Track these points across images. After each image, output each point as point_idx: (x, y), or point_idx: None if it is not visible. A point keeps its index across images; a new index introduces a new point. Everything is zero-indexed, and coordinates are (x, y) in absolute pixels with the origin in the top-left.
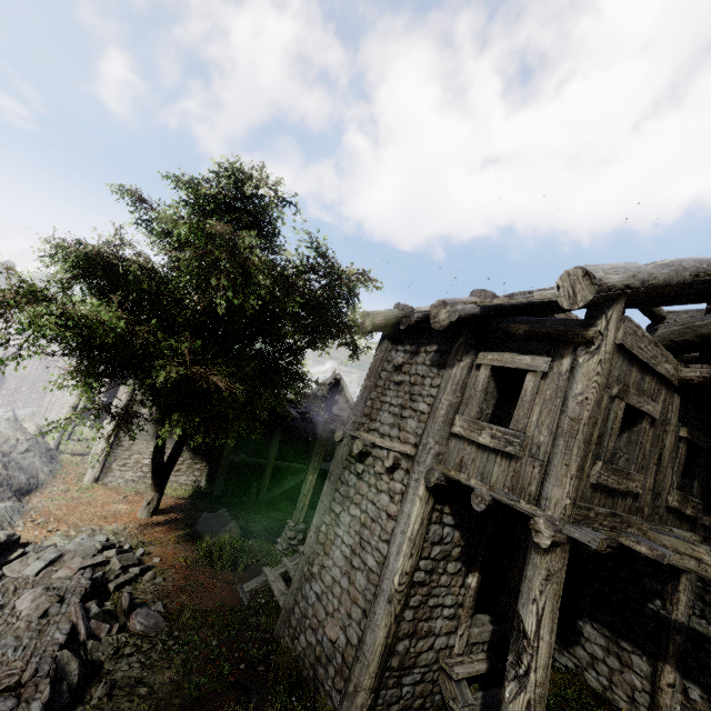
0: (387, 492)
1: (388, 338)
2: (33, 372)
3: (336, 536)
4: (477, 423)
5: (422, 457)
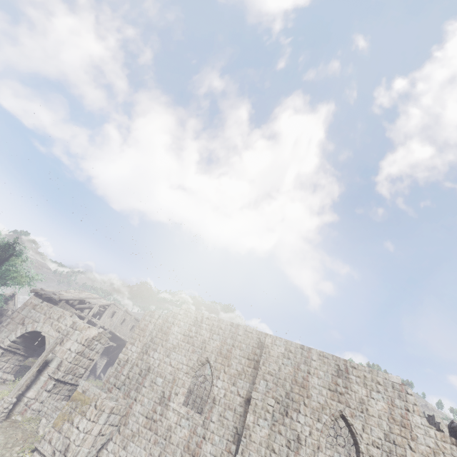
0: None
1: (36, 294)
2: None
3: None
4: None
5: None
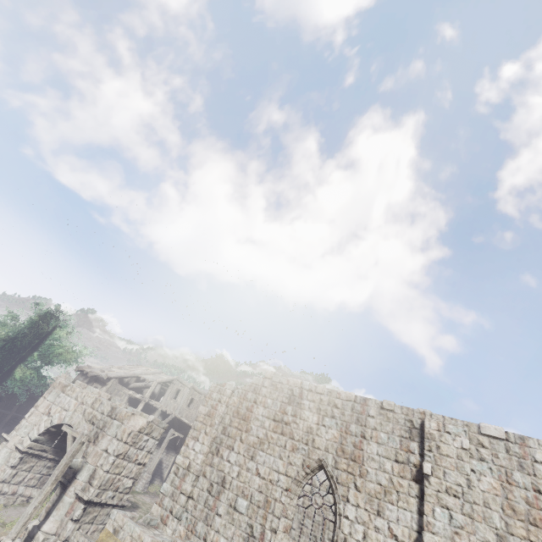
0: None
1: (81, 373)
2: None
3: None
4: None
5: None
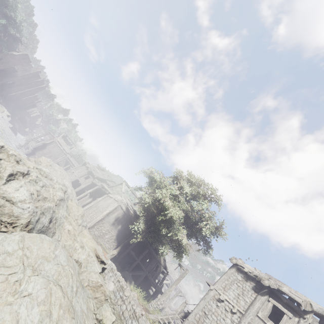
0: (230, 319)
1: (235, 267)
2: (55, 152)
3: (204, 321)
4: (267, 318)
5: (247, 316)
